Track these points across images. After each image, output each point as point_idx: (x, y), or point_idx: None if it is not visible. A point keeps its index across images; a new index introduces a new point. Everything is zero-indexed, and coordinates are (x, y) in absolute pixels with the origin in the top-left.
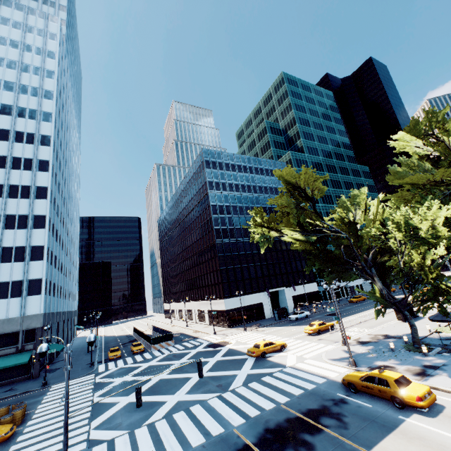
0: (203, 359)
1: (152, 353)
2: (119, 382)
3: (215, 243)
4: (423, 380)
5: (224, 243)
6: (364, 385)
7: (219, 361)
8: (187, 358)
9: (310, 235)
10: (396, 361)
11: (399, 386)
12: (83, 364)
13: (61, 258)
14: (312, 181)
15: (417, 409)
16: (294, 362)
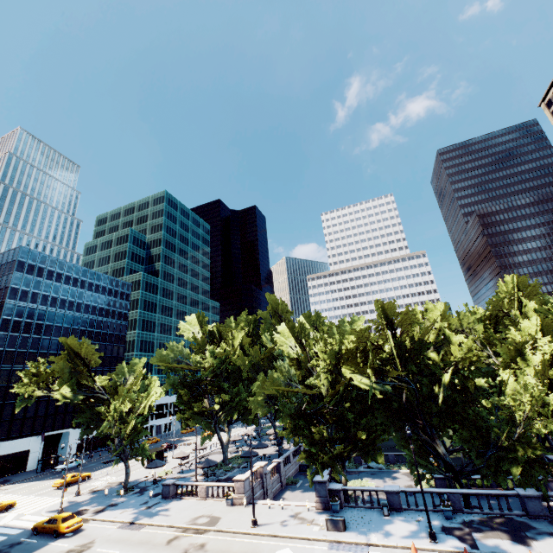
0: None
1: None
2: None
3: None
4: (95, 515)
5: (2, 370)
6: (44, 526)
7: None
8: None
9: (81, 393)
10: (97, 504)
11: (62, 521)
12: None
13: None
14: (92, 353)
15: (66, 535)
16: (9, 520)
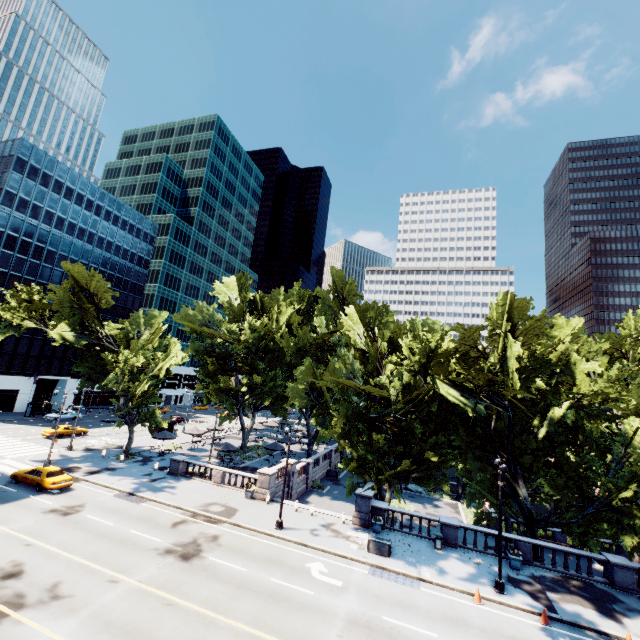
0: None
1: None
2: None
3: None
4: (88, 476)
5: None
6: (25, 476)
7: None
8: None
9: (84, 336)
10: (92, 464)
11: (48, 476)
12: None
13: None
14: (103, 290)
15: (52, 492)
16: None
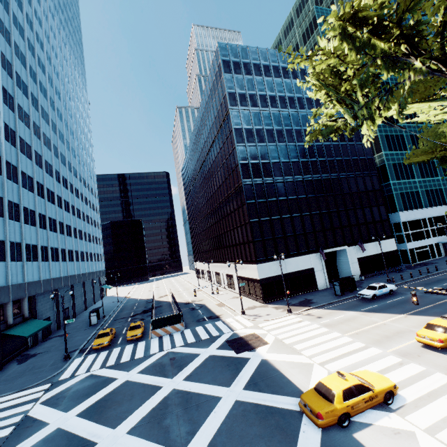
0: (210, 385)
1: (149, 344)
2: (46, 435)
3: (241, 185)
4: None
5: (255, 184)
6: None
7: (238, 405)
8: (186, 374)
9: None
10: None
11: None
12: (62, 353)
13: (52, 214)
14: None
15: None
16: None
